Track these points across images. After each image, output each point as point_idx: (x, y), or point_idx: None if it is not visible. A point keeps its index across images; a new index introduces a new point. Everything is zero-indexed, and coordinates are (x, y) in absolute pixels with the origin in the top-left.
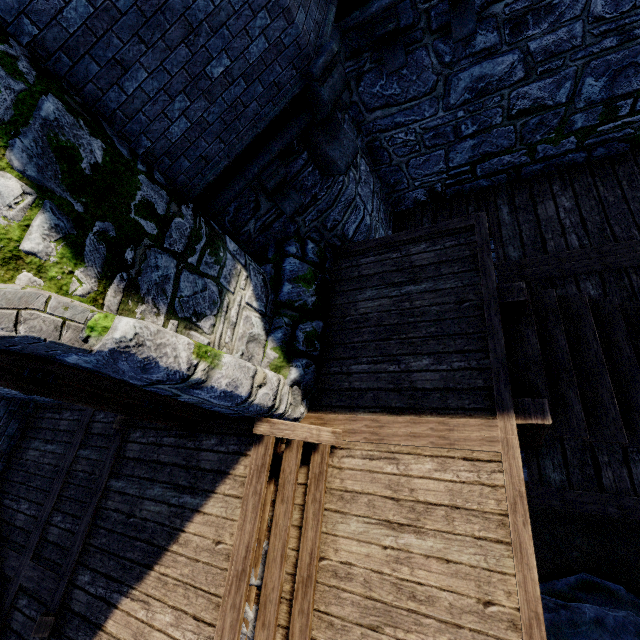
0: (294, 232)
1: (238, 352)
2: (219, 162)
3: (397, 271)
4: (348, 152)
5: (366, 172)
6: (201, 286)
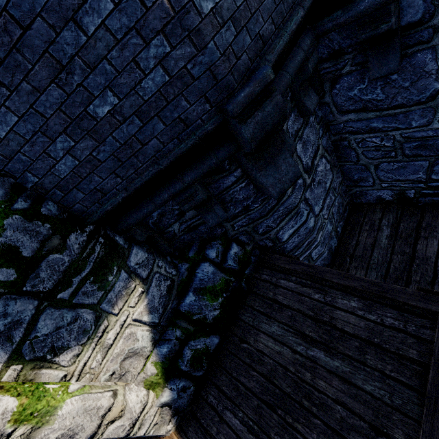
0: (221, 233)
1: (107, 373)
2: (117, 193)
3: (312, 319)
4: (285, 178)
5: (324, 171)
6: (70, 318)
